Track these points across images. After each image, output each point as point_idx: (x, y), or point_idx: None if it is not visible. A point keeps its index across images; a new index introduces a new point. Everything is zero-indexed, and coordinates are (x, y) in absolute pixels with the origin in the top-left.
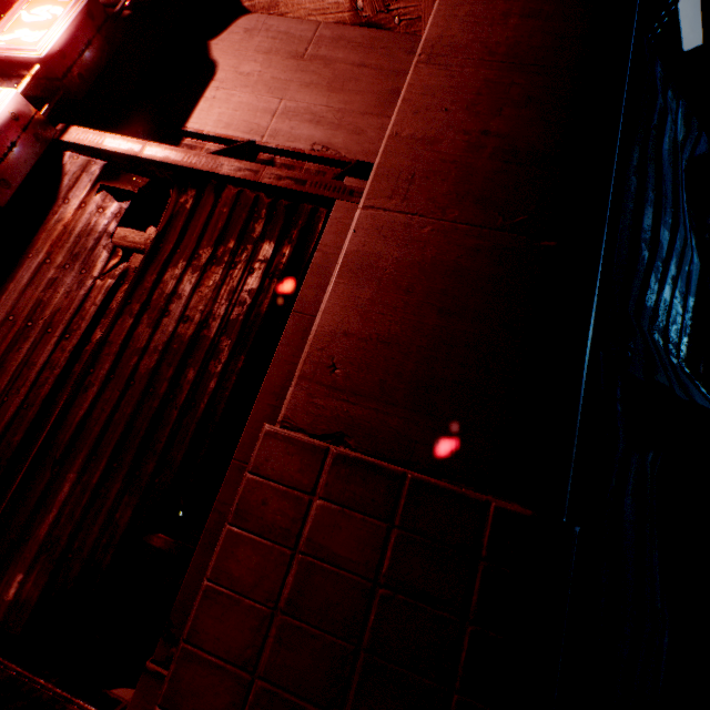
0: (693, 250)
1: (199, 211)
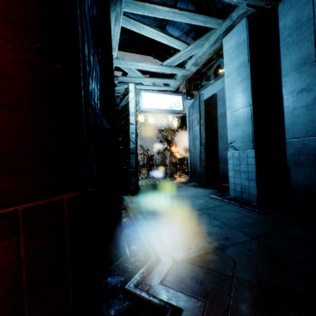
0: (97, 63)
1: None
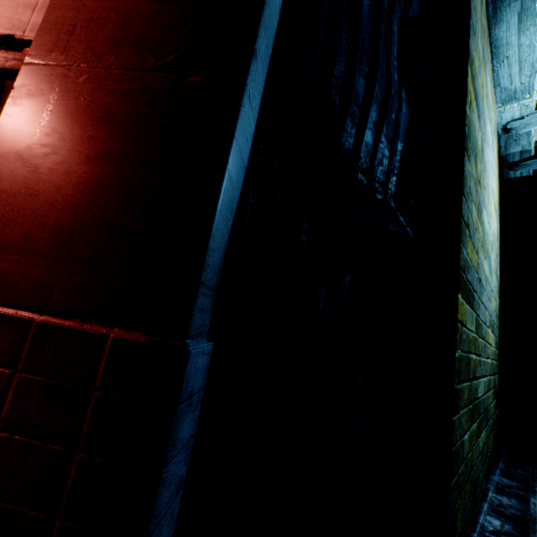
0: (403, 101)
1: None
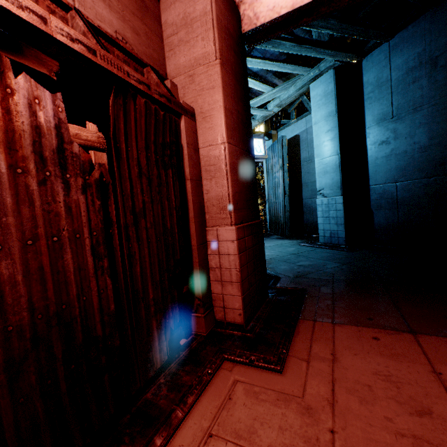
0: None
1: (128, 115)
